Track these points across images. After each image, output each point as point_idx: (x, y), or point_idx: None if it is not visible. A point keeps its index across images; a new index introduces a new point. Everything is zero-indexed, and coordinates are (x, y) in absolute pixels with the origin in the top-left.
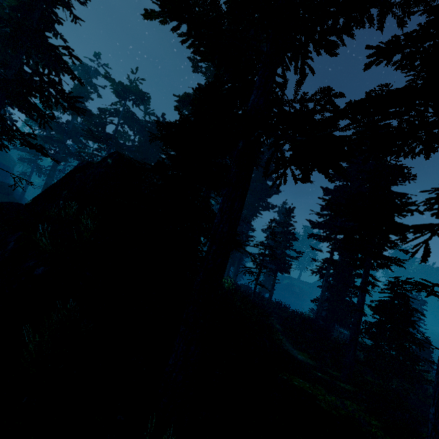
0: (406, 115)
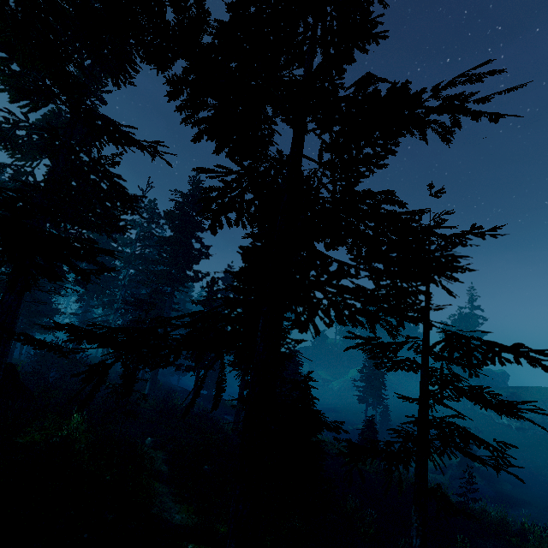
0: (214, 172)
